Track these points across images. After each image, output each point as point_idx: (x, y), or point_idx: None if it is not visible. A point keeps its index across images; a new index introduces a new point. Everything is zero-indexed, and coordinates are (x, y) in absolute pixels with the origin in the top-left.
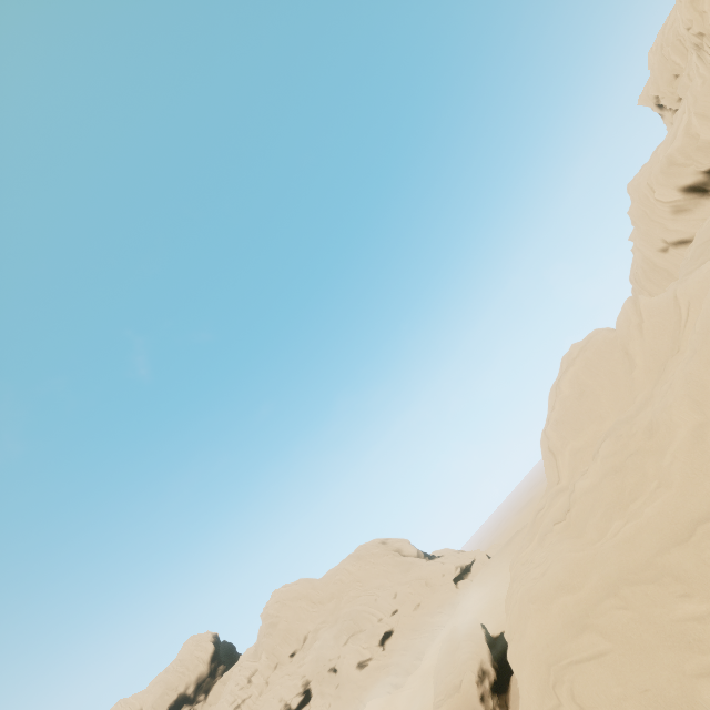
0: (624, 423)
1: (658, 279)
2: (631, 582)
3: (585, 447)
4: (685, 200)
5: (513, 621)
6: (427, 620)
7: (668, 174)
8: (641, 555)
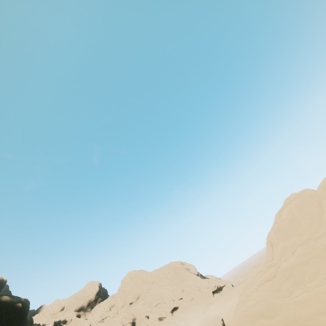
0: (312, 240)
1: None
2: (300, 324)
3: (289, 246)
4: None
5: (234, 323)
6: (196, 307)
7: None
8: (308, 311)
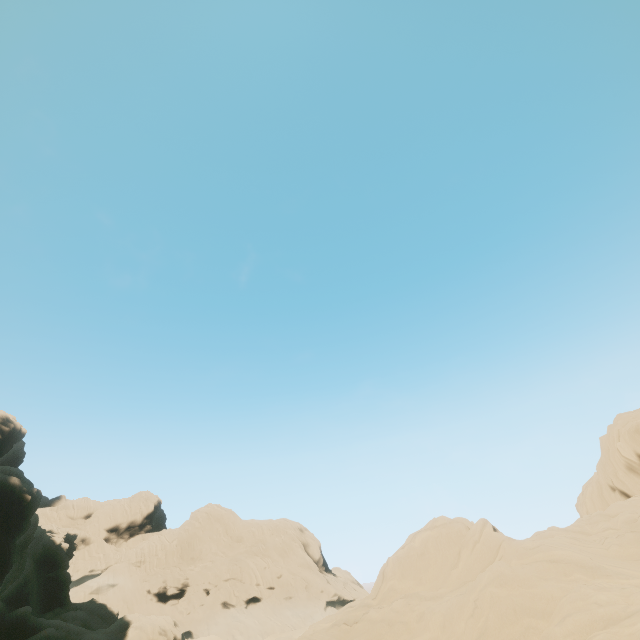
0: (418, 597)
1: (599, 506)
2: None
3: (398, 591)
4: (639, 465)
5: None
6: (288, 614)
7: (632, 437)
8: None
